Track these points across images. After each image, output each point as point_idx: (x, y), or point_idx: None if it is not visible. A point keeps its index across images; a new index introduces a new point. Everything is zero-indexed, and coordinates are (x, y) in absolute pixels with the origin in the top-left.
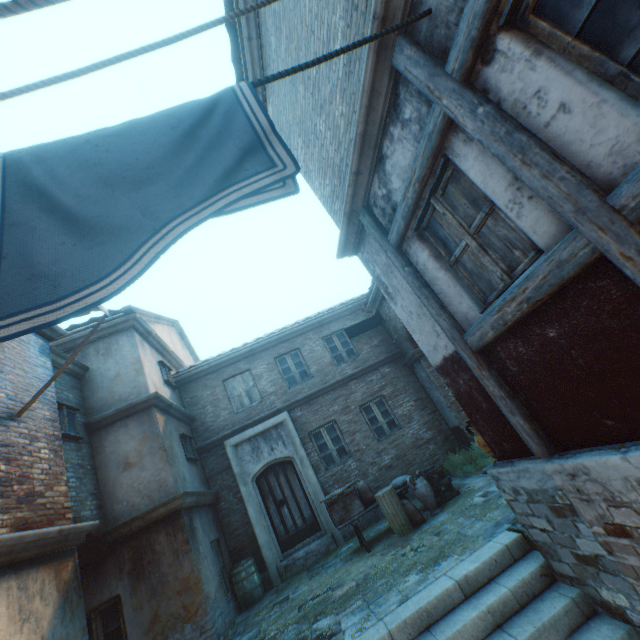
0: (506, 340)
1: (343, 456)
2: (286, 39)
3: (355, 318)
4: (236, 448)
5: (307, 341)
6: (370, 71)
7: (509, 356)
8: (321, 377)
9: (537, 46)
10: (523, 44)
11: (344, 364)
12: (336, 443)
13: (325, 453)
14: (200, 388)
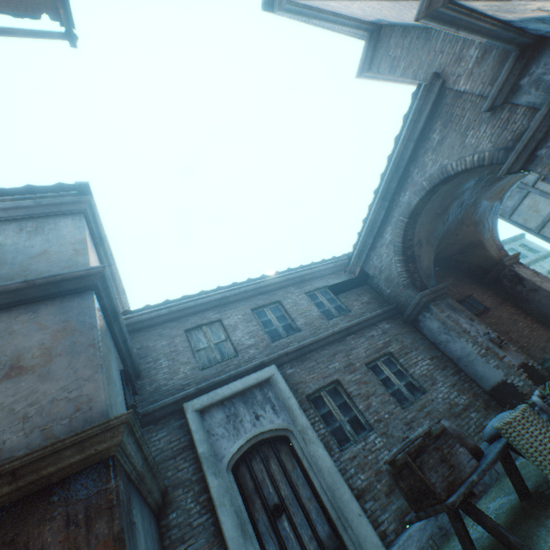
0: None
1: (359, 430)
2: None
3: (337, 277)
4: (201, 415)
5: (288, 294)
6: None
7: None
8: (311, 330)
9: None
10: None
11: (336, 318)
12: (346, 411)
13: (333, 426)
14: (153, 337)
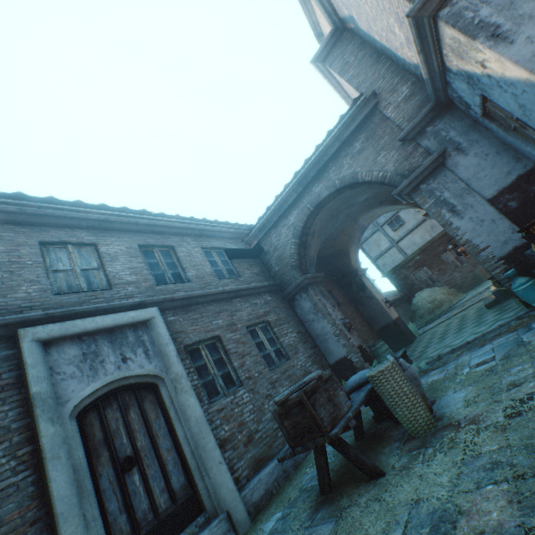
0: None
1: (230, 385)
2: None
3: (235, 244)
4: (45, 348)
5: (184, 243)
6: None
7: None
8: (202, 284)
9: None
10: None
11: (227, 279)
12: (221, 367)
13: (206, 379)
14: None
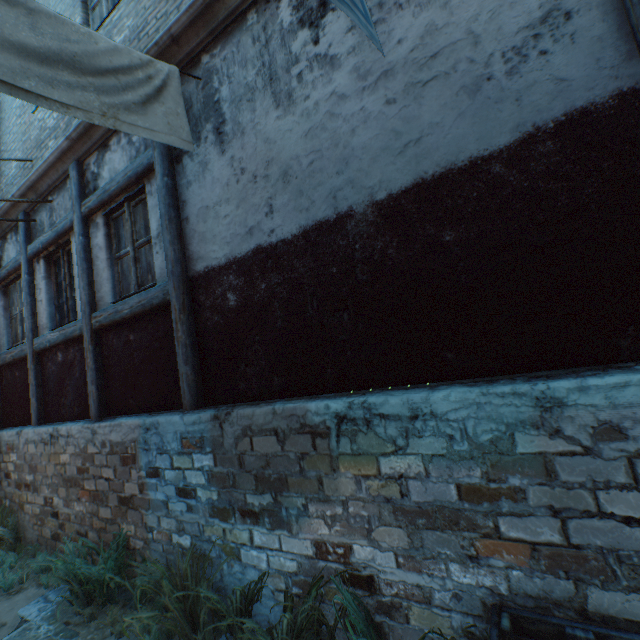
0: (8, 368)
1: None
2: (1, 103)
3: None
4: None
5: None
6: (8, 207)
7: (6, 376)
8: None
9: (48, 275)
10: (46, 270)
11: None
12: None
13: None
14: None
